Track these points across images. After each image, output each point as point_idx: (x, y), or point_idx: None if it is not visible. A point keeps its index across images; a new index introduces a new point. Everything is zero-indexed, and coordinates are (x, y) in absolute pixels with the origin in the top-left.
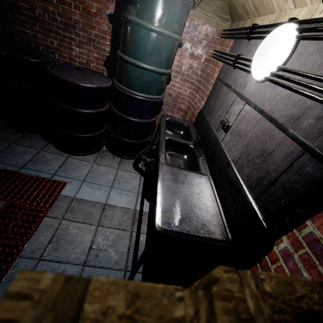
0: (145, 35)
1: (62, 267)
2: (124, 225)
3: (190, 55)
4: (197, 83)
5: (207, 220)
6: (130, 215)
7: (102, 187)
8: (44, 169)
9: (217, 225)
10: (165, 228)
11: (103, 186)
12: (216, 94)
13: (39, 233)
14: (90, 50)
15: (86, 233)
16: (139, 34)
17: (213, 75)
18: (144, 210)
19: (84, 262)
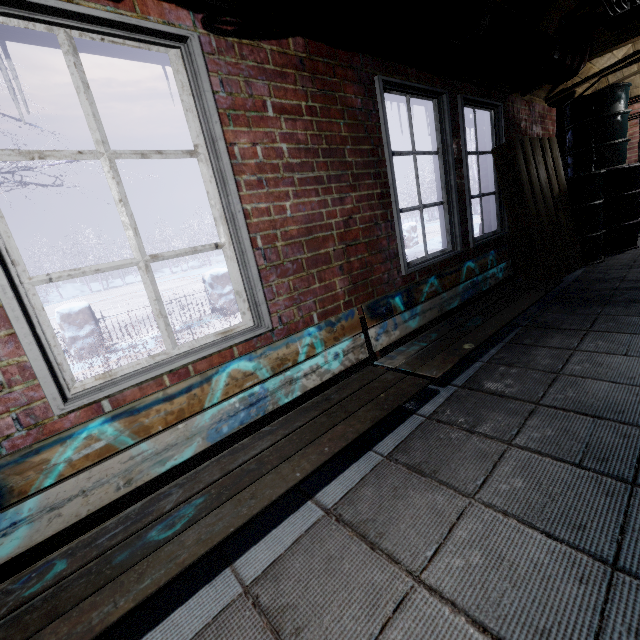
0: (626, 118)
1: None
2: None
3: None
4: None
5: None
6: None
7: None
8: None
9: None
10: None
11: None
12: None
13: None
14: None
15: None
16: (624, 119)
17: None
18: None
19: None
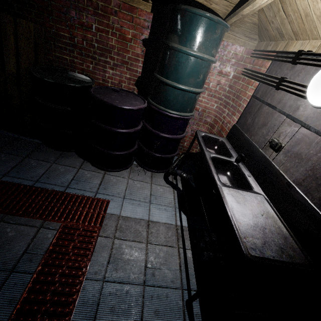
0: (186, 60)
1: (125, 287)
2: (170, 241)
3: (218, 72)
4: (225, 98)
5: (283, 243)
6: (174, 231)
7: (141, 203)
8: (86, 187)
9: (293, 248)
10: (253, 255)
11: (142, 202)
12: (255, 112)
13: (97, 253)
14: (123, 72)
15: (138, 252)
16: (180, 59)
17: (246, 92)
18: (184, 225)
19: (143, 281)
